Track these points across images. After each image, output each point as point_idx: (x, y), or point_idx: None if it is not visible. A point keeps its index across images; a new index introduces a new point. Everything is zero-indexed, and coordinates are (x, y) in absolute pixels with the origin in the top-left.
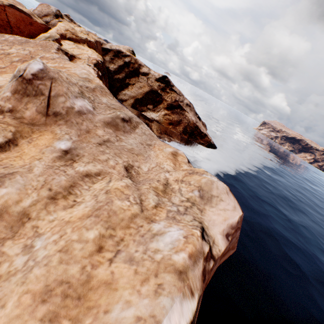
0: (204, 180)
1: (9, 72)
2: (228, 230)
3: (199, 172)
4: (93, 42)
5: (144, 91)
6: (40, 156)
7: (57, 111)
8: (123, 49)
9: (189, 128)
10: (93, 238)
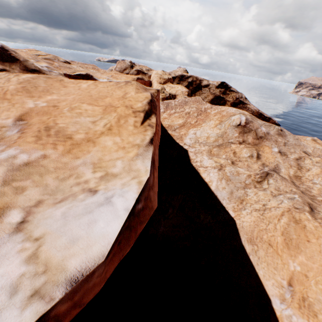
0: None
1: (201, 123)
2: None
3: None
4: (171, 78)
5: (208, 99)
6: (274, 156)
7: (260, 136)
8: (180, 72)
9: None
10: None
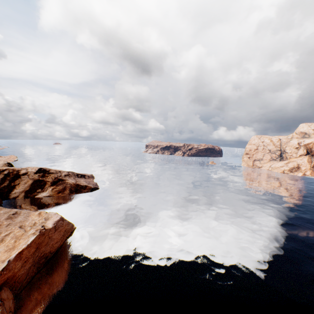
0: (46, 215)
1: None
2: (54, 222)
3: (47, 214)
4: None
5: (29, 184)
6: None
7: None
8: None
9: (73, 188)
10: (13, 241)
